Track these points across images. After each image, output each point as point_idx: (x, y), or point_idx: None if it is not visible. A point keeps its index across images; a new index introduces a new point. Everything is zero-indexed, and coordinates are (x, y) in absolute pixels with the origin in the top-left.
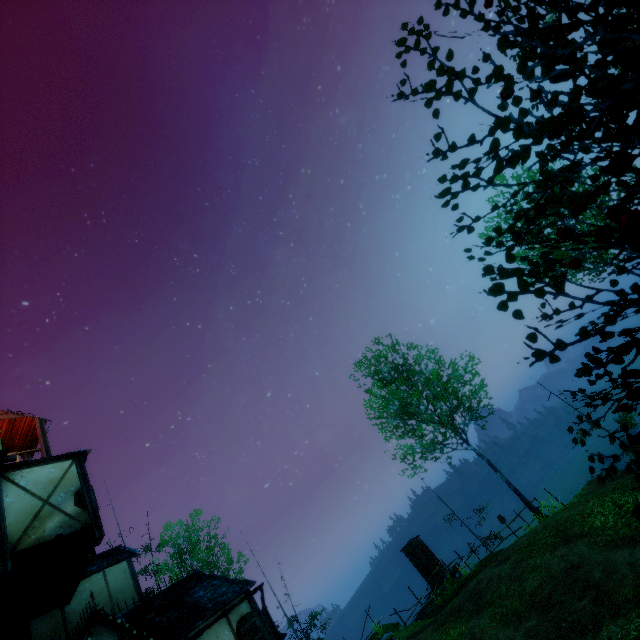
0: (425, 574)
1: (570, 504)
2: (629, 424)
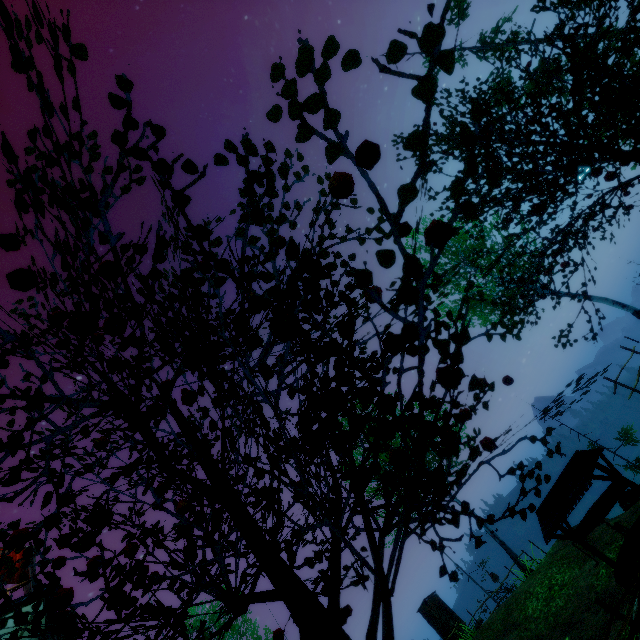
0: (445, 637)
1: (537, 568)
2: (628, 441)
